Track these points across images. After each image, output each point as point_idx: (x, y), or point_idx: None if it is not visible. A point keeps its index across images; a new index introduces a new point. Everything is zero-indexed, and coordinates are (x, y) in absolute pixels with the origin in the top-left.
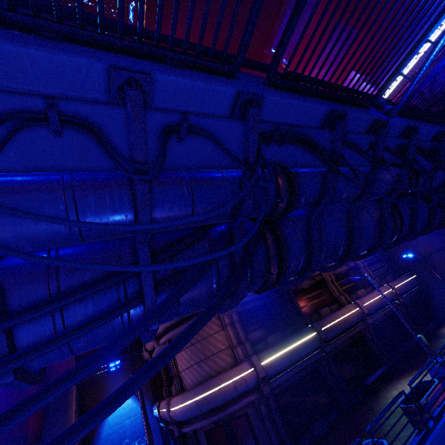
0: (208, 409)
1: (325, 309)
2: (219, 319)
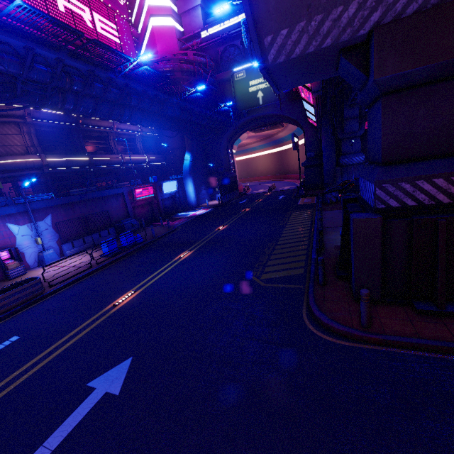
0: (3, 170)
1: (102, 152)
2: (18, 127)
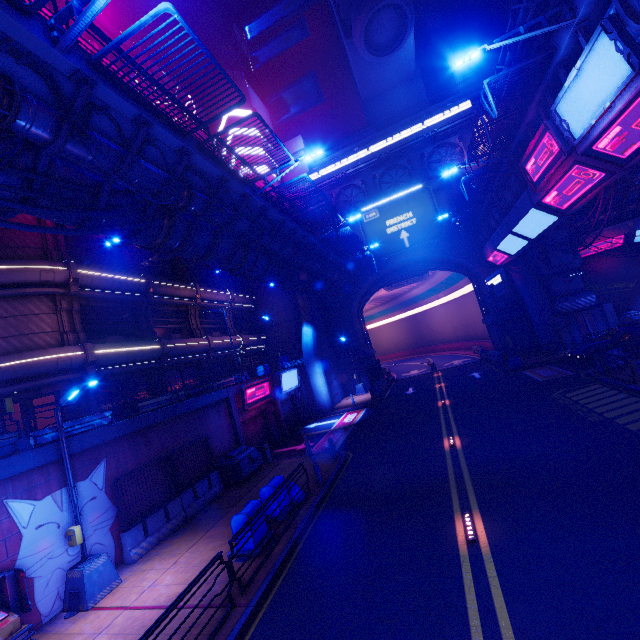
0: (10, 378)
1: (178, 335)
2: (53, 302)
